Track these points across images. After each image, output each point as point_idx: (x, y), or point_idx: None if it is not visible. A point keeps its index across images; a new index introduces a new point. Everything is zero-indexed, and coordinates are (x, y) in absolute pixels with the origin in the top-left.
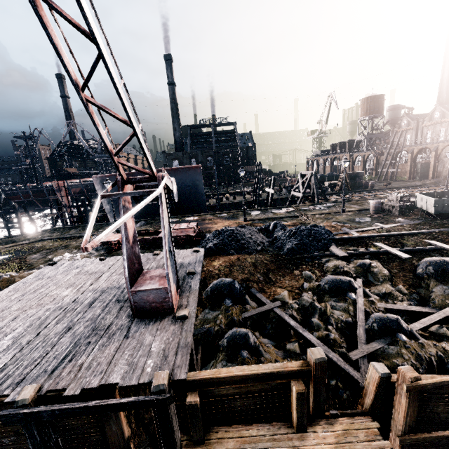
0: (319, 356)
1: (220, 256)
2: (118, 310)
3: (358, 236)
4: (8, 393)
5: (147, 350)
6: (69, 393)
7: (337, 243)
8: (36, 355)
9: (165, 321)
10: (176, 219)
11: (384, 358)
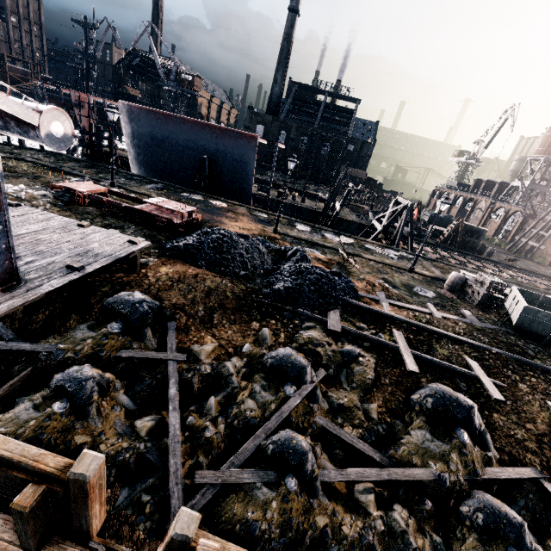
0: (81, 471)
1: (183, 263)
2: None
3: (381, 311)
4: None
5: None
6: None
7: (348, 309)
8: None
9: None
10: (201, 197)
11: (243, 500)
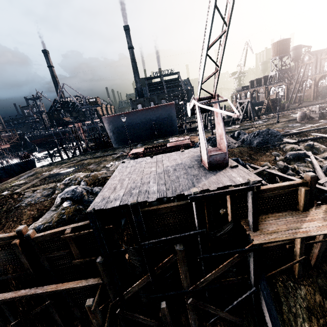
0: (312, 174)
1: None
2: (195, 169)
3: (299, 131)
4: (183, 193)
5: (232, 176)
6: (212, 189)
7: (286, 137)
8: (177, 184)
9: (227, 169)
10: (162, 140)
11: None
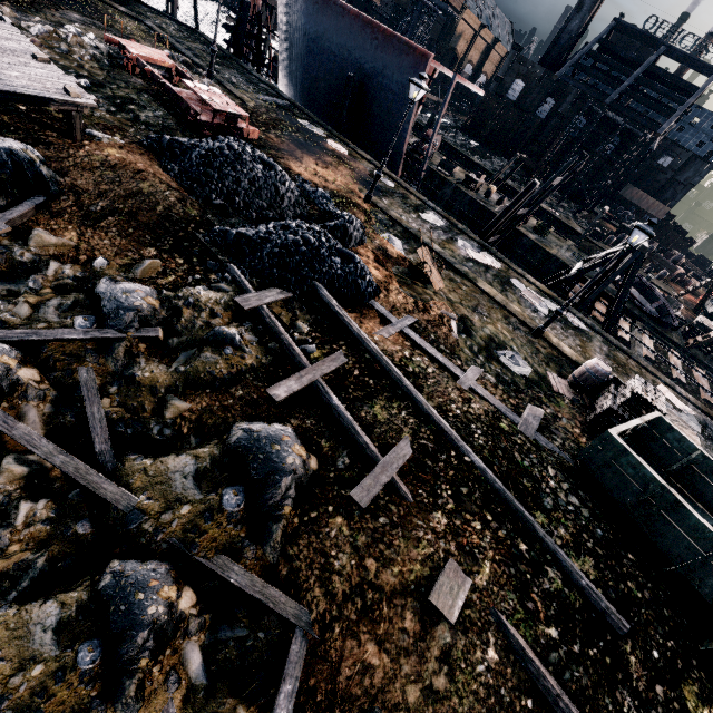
0: None
1: (152, 159)
2: None
3: (350, 323)
4: None
5: None
6: None
7: (312, 303)
8: None
9: None
10: (322, 132)
11: None
